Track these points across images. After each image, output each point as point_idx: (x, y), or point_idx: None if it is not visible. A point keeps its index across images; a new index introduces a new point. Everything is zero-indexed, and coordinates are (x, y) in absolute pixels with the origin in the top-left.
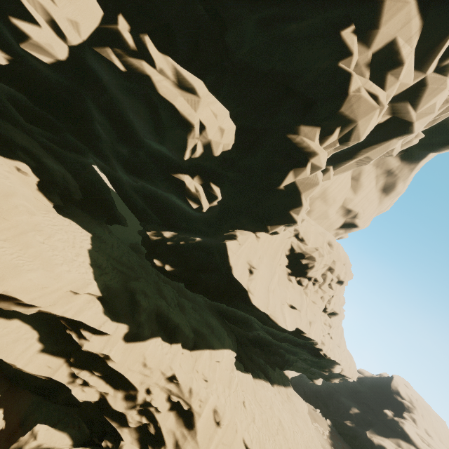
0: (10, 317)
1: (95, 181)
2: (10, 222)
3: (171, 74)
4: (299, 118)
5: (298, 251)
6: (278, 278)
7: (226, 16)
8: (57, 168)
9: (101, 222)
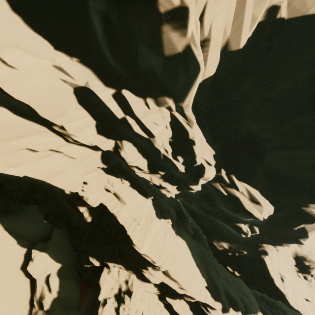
0: (180, 298)
1: (177, 205)
2: (178, 255)
3: (246, 193)
4: (309, 201)
5: (301, 255)
6: (293, 277)
7: (265, 153)
8: (174, 212)
9: (183, 229)
